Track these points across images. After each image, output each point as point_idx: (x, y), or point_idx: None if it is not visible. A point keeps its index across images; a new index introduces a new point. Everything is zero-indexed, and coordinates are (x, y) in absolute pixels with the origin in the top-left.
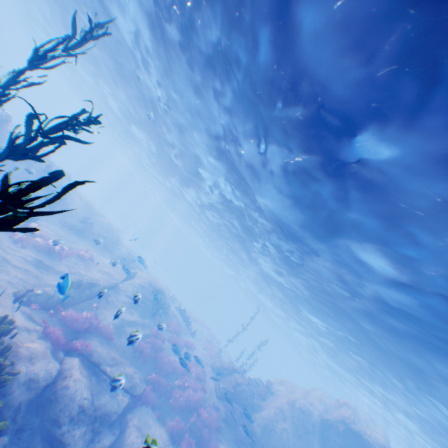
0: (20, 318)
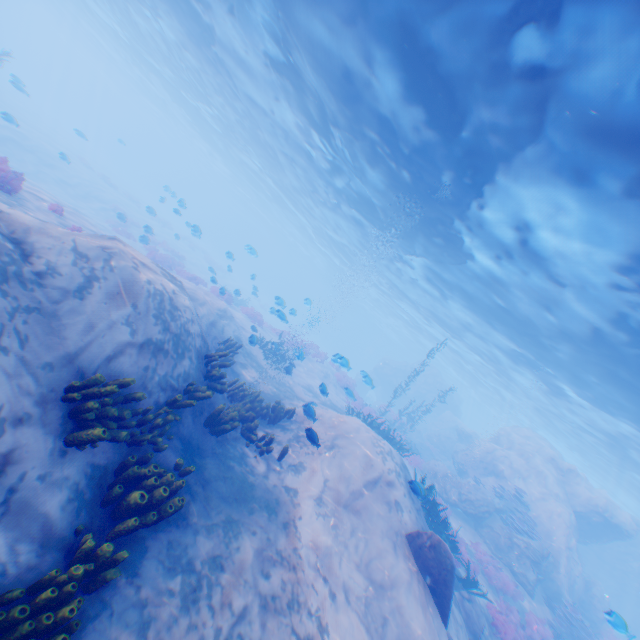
0: None
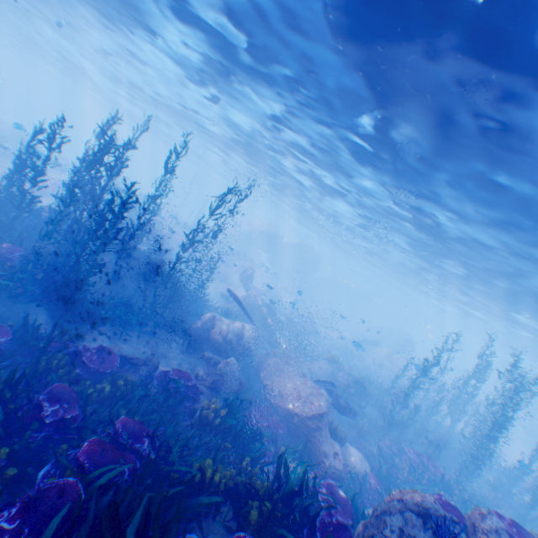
0: None
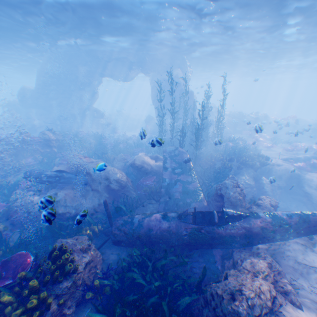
0: (279, 162)
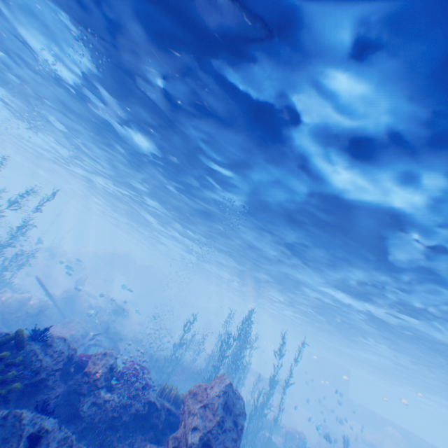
0: None
